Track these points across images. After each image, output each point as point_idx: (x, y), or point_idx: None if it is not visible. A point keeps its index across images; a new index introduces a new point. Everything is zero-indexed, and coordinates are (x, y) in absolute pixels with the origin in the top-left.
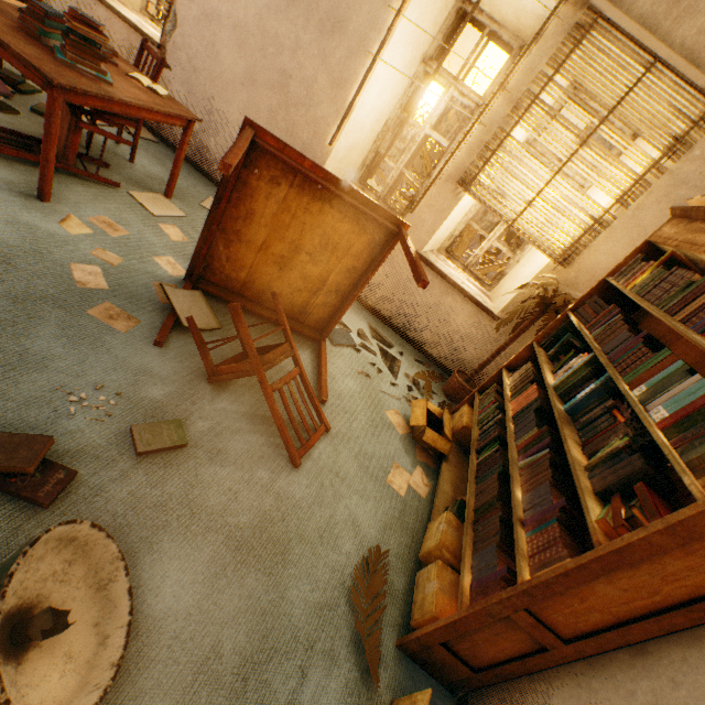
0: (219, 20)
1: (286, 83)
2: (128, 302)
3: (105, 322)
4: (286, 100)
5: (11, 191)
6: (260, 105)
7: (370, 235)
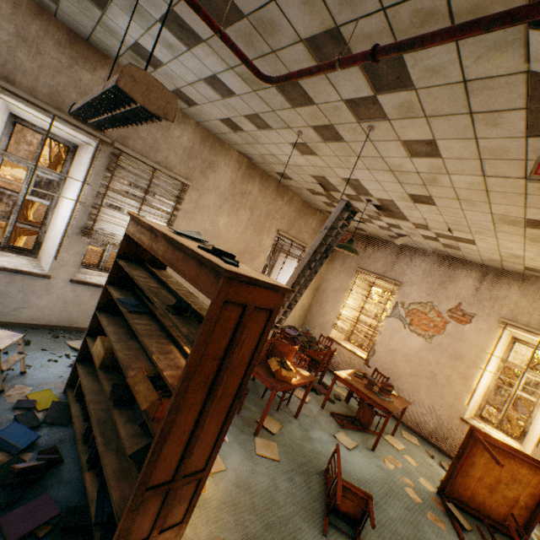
0: (396, 352)
1: (434, 376)
2: (432, 509)
3: (435, 523)
4: (435, 383)
5: (364, 447)
6: (420, 384)
7: (539, 475)
